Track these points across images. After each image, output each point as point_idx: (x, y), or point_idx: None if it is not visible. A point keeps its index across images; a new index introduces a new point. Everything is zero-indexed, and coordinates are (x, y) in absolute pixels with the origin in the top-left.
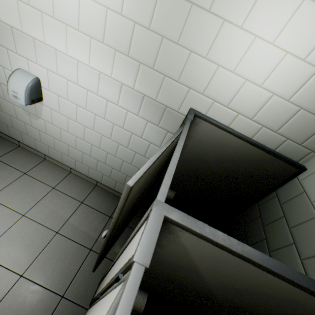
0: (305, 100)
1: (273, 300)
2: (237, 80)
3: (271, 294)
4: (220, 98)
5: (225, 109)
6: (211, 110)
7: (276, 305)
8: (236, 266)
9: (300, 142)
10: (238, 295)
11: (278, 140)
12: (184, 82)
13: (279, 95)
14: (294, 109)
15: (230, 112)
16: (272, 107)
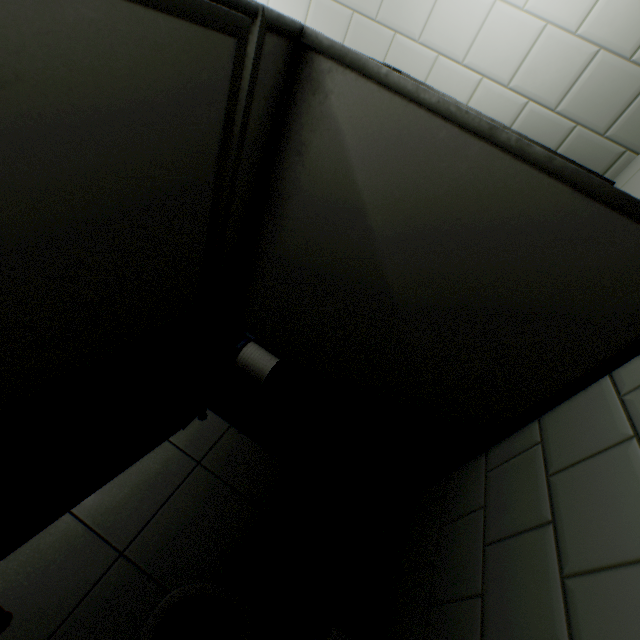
0: (607, 29)
1: (489, 248)
2: (481, 2)
3: (484, 221)
4: (449, 47)
5: (458, 70)
6: (433, 76)
7: (497, 266)
8: (419, 144)
9: (602, 131)
10: (433, 270)
11: (559, 130)
12: (387, 20)
13: (558, 24)
14: (587, 52)
15: (468, 77)
16: (546, 52)
